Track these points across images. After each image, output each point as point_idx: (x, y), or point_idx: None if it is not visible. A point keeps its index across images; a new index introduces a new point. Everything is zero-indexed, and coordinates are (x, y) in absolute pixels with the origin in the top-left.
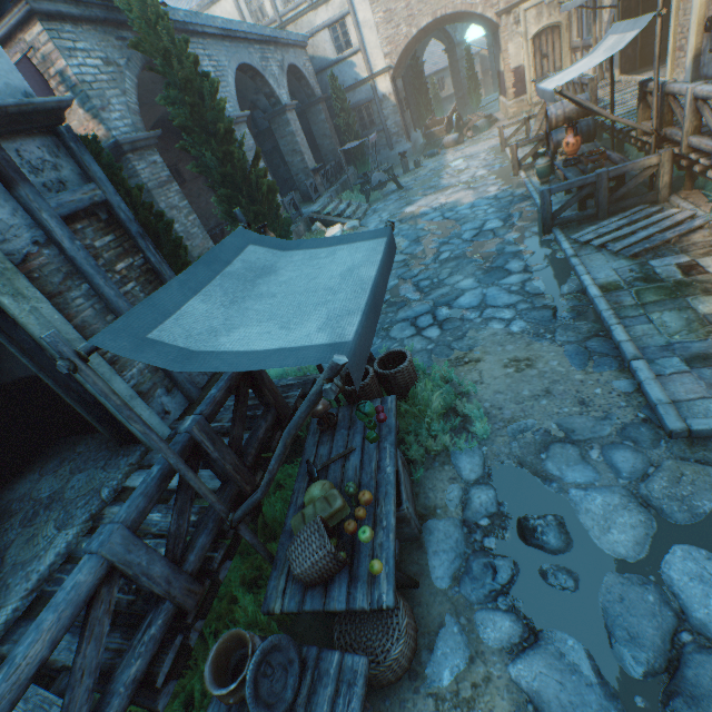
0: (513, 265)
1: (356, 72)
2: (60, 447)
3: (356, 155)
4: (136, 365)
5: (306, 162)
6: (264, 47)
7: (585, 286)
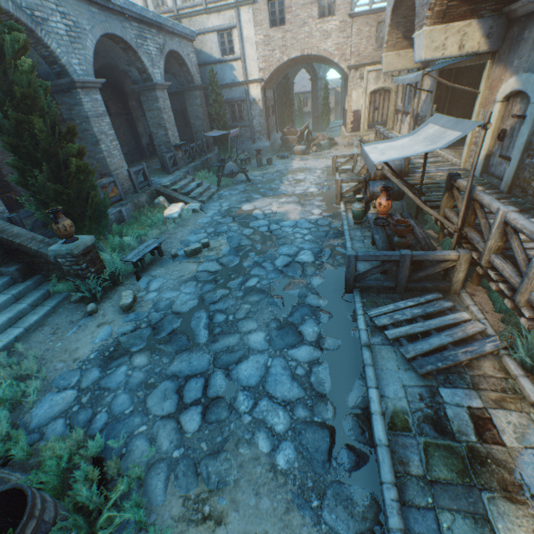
0: (308, 328)
1: (235, 75)
2: None
3: (222, 140)
4: None
5: (169, 137)
6: (144, 26)
7: (371, 412)
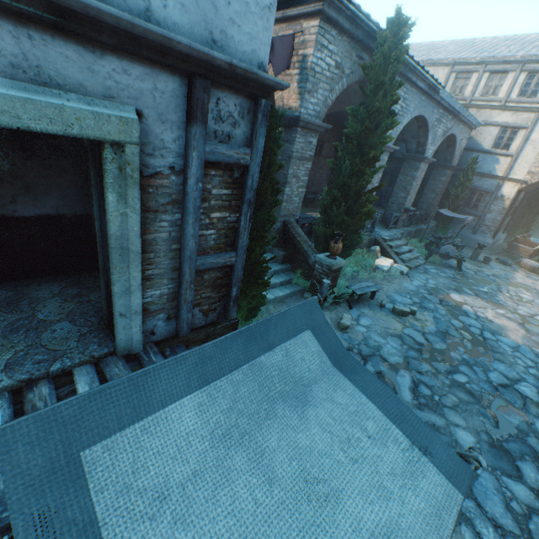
0: (529, 470)
1: (495, 167)
2: (89, 280)
3: (444, 218)
4: (162, 288)
5: (405, 201)
6: (445, 113)
7: None
